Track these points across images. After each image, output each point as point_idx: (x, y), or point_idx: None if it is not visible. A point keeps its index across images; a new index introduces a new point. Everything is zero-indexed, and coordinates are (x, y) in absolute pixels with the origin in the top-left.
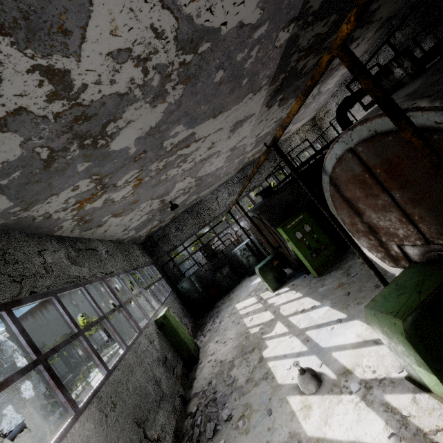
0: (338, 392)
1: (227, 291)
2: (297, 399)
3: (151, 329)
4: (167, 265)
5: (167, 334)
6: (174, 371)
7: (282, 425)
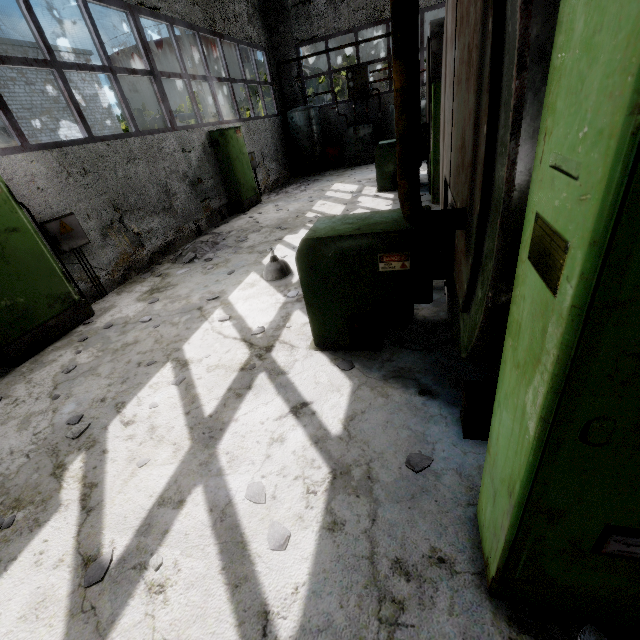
0: (281, 290)
1: (349, 164)
2: (255, 277)
3: (196, 137)
4: (289, 68)
5: (219, 159)
6: (205, 200)
7: (226, 284)
